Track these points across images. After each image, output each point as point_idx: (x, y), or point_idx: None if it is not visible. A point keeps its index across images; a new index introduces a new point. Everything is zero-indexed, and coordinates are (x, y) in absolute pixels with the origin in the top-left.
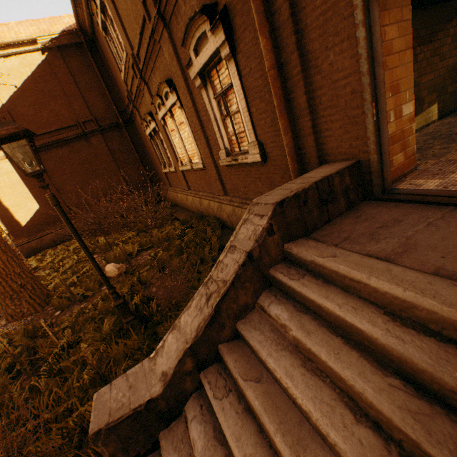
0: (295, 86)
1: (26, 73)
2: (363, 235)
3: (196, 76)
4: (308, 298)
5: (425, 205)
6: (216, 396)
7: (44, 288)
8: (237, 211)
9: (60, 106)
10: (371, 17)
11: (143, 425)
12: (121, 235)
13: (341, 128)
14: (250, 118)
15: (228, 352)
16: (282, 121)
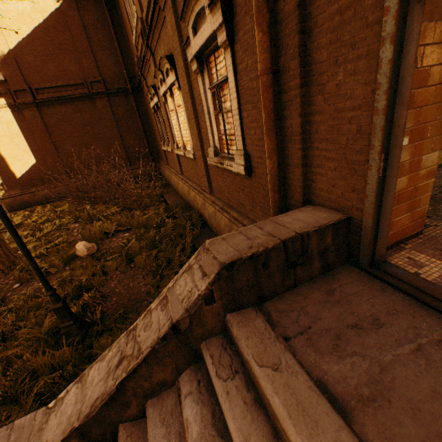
0: (290, 101)
1: (37, 20)
2: (327, 332)
3: (192, 58)
4: (226, 421)
5: (420, 304)
6: None
7: (12, 255)
8: (218, 215)
9: (69, 61)
10: (407, 30)
11: None
12: (106, 208)
13: (336, 171)
14: (241, 123)
15: None
16: (268, 142)
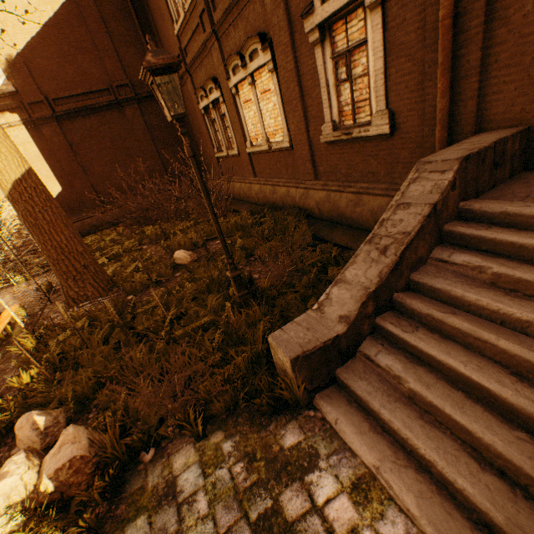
0: (469, 40)
1: (46, 14)
2: None
3: (313, 28)
4: (504, 242)
5: None
6: (405, 331)
7: (105, 273)
8: (333, 196)
9: (88, 63)
10: None
11: (327, 359)
12: (173, 225)
13: (516, 91)
14: (385, 82)
15: (408, 298)
16: (443, 82)
